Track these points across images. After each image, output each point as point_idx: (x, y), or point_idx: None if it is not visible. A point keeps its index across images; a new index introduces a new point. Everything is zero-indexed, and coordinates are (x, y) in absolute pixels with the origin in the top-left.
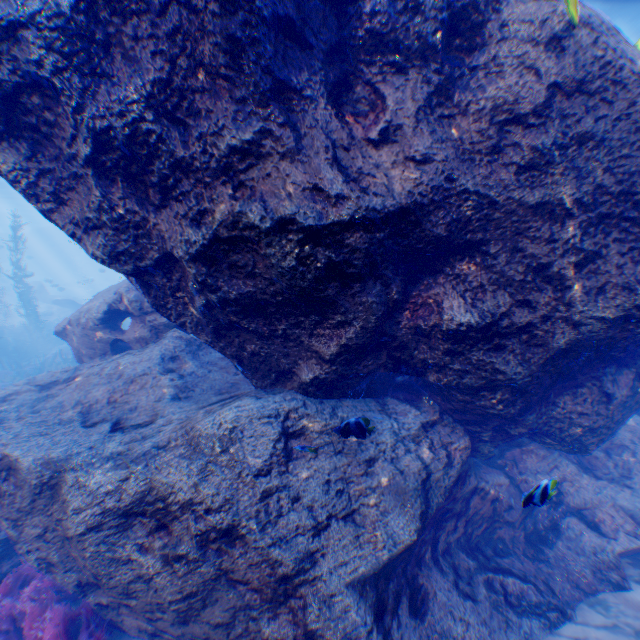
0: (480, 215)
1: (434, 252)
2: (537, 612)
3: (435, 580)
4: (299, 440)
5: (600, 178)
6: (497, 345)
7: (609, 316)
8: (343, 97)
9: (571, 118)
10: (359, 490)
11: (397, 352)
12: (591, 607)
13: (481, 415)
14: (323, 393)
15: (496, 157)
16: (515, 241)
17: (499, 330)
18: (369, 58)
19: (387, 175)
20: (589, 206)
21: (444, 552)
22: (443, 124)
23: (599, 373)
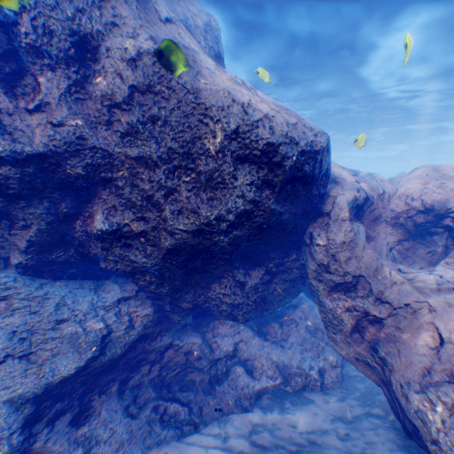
0: (105, 161)
1: (87, 183)
2: (178, 426)
3: (108, 404)
4: (2, 304)
5: (170, 143)
6: (127, 244)
7: (189, 228)
8: (19, 82)
9: (147, 107)
10: (43, 339)
11: (81, 248)
12: (218, 422)
13: (155, 293)
14: (36, 274)
15: (110, 126)
16: (132, 179)
17: (125, 234)
18: (36, 60)
19: (34, 132)
20: (167, 160)
21: (136, 387)
22: (80, 104)
23: (233, 268)
